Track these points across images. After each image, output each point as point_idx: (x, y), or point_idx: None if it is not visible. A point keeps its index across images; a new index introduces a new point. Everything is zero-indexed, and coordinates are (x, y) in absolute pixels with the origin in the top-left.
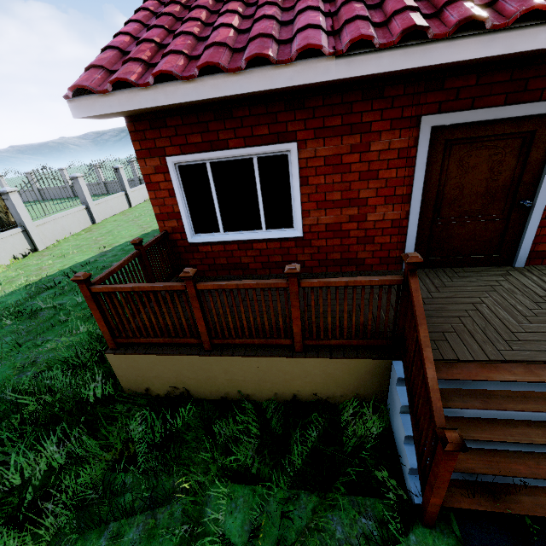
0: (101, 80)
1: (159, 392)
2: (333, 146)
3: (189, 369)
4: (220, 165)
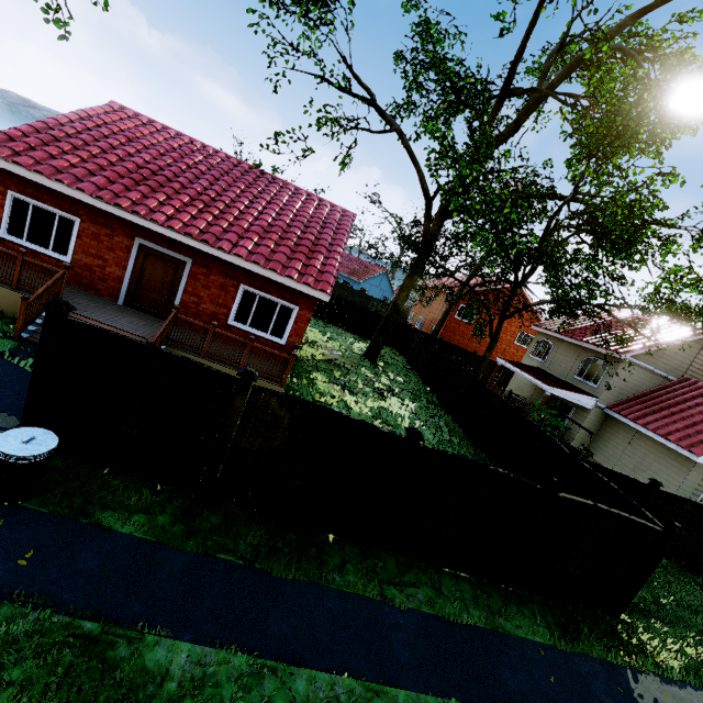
0: None
1: None
2: (98, 229)
3: None
4: (39, 209)
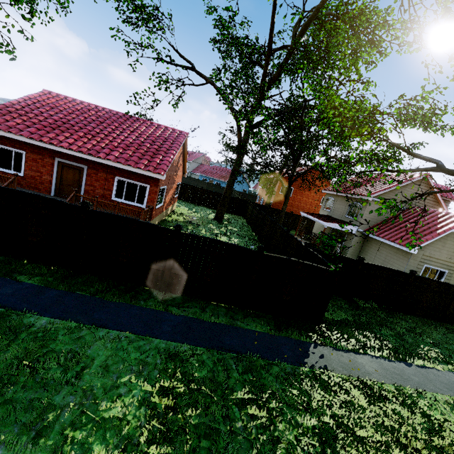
0: None
1: None
2: (35, 156)
3: None
4: (4, 149)
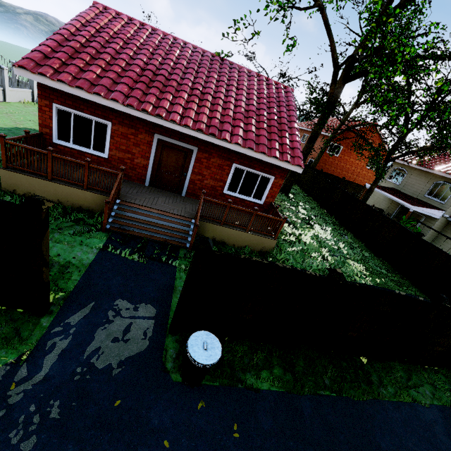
0: (33, 67)
1: (20, 192)
2: (125, 130)
3: (39, 185)
4: (78, 116)
